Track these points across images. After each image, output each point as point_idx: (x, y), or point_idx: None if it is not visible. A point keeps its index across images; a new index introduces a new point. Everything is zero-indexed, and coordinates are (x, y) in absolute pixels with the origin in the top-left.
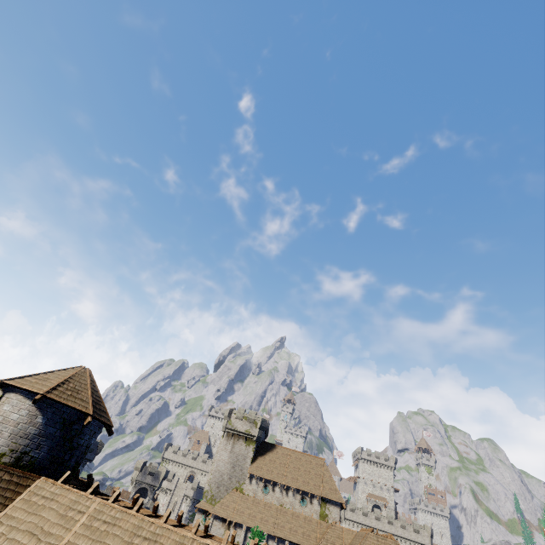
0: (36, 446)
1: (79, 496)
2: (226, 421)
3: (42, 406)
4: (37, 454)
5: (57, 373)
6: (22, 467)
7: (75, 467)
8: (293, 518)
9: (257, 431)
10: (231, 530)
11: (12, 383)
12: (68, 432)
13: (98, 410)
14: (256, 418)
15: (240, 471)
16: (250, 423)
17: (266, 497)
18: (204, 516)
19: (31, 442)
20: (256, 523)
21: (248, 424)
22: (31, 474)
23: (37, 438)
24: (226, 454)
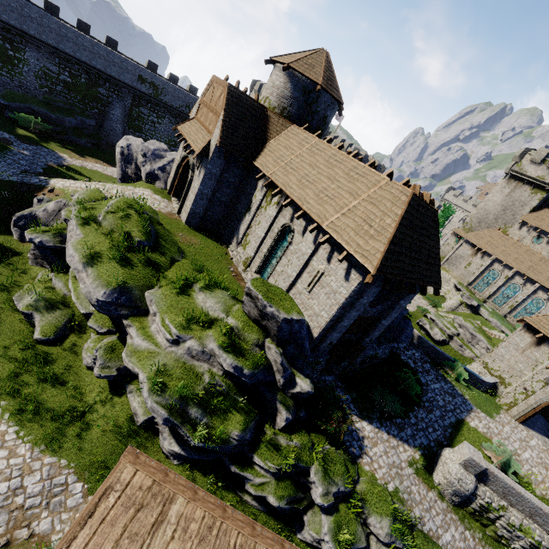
0: (290, 105)
1: (309, 136)
2: (513, 162)
3: (290, 76)
4: (291, 110)
5: (302, 54)
6: (284, 117)
7: (317, 129)
8: None
9: None
10: (478, 255)
11: (274, 59)
12: (307, 98)
13: (329, 86)
14: None
15: (511, 216)
16: None
17: (534, 246)
18: (457, 239)
19: (286, 102)
20: (508, 259)
21: (545, 170)
22: (288, 122)
23: (290, 100)
24: (499, 196)
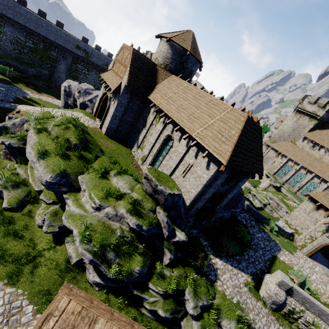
0: (170, 63)
1: (182, 81)
2: (298, 102)
3: (170, 45)
4: (171, 66)
5: (178, 32)
6: (167, 70)
7: (187, 78)
8: (326, 166)
9: (323, 113)
10: (279, 156)
11: (161, 35)
12: (181, 59)
13: (194, 52)
14: (327, 104)
15: (297, 133)
16: (319, 107)
17: (311, 152)
18: (267, 147)
19: (168, 61)
20: (296, 159)
21: (316, 107)
22: (169, 73)
23: (170, 60)
24: (290, 122)
